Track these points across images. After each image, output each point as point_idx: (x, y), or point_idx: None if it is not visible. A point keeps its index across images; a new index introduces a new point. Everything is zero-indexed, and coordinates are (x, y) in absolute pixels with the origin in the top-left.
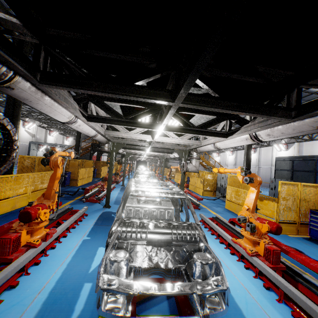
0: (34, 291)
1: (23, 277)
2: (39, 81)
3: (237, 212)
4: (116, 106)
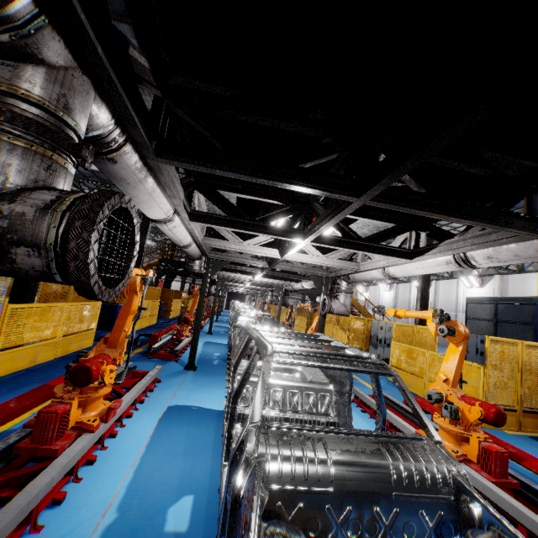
0: (94, 511)
1: (70, 485)
2: (155, 153)
3: (410, 387)
4: (230, 199)
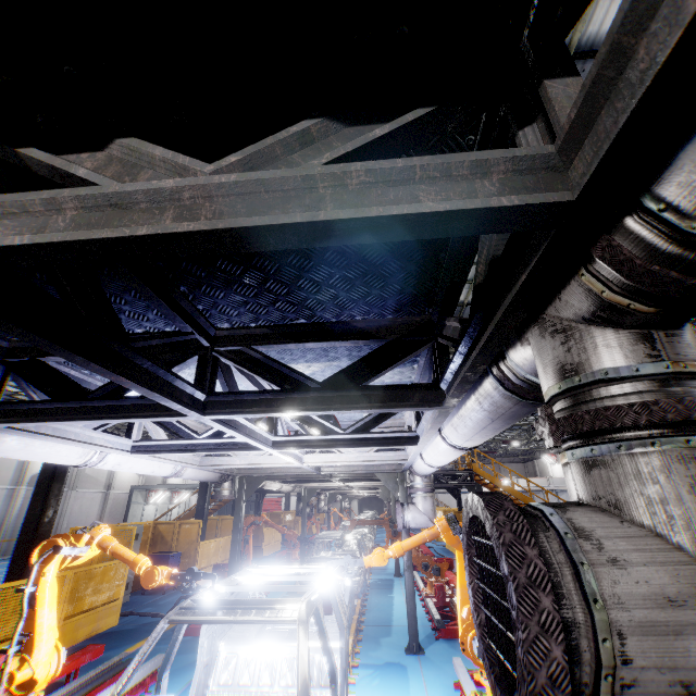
0: None
1: None
2: None
3: None
4: None
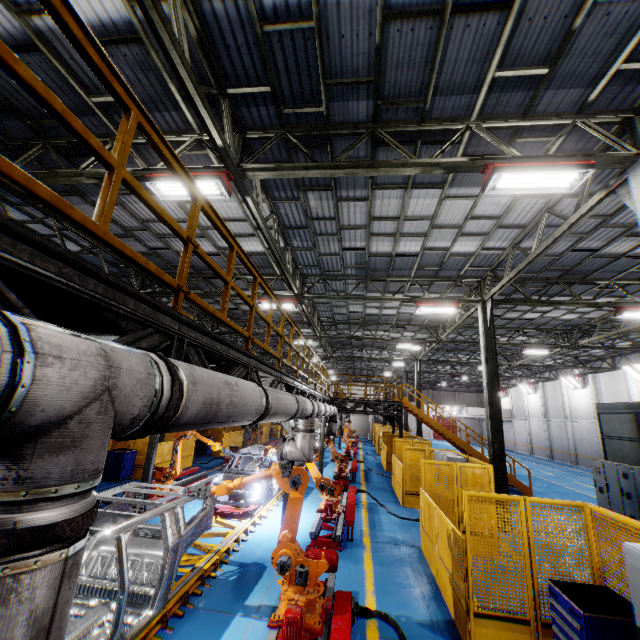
0: None
1: None
2: None
3: (431, 564)
4: None
